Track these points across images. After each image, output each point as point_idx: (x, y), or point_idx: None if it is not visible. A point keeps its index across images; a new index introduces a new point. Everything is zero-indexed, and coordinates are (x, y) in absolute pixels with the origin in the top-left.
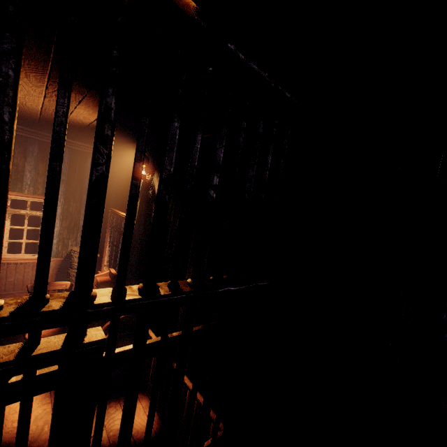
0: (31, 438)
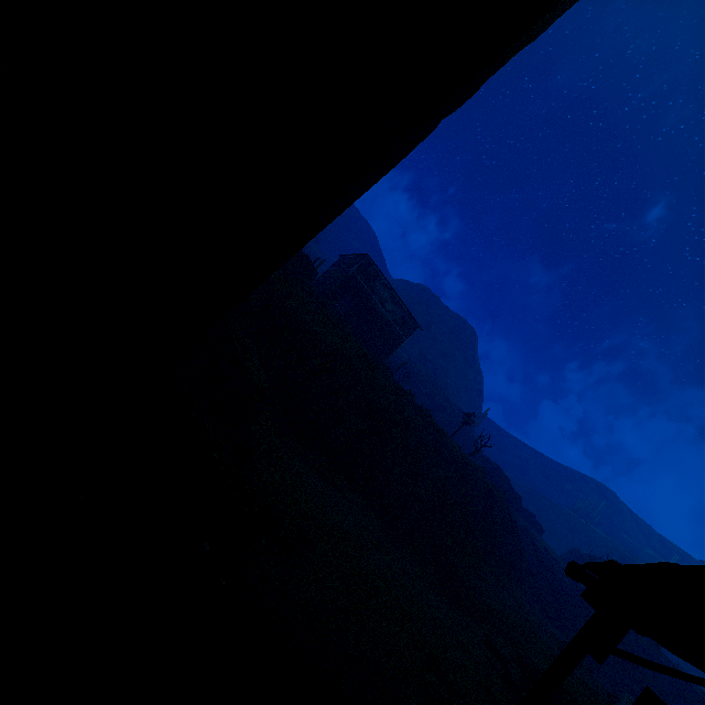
0: None
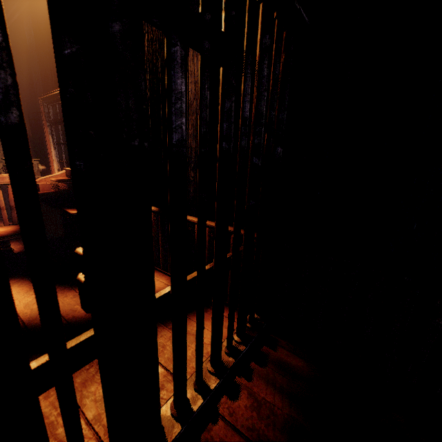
0: (29, 319)
